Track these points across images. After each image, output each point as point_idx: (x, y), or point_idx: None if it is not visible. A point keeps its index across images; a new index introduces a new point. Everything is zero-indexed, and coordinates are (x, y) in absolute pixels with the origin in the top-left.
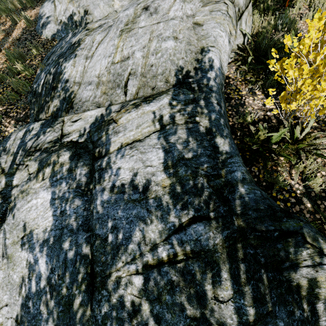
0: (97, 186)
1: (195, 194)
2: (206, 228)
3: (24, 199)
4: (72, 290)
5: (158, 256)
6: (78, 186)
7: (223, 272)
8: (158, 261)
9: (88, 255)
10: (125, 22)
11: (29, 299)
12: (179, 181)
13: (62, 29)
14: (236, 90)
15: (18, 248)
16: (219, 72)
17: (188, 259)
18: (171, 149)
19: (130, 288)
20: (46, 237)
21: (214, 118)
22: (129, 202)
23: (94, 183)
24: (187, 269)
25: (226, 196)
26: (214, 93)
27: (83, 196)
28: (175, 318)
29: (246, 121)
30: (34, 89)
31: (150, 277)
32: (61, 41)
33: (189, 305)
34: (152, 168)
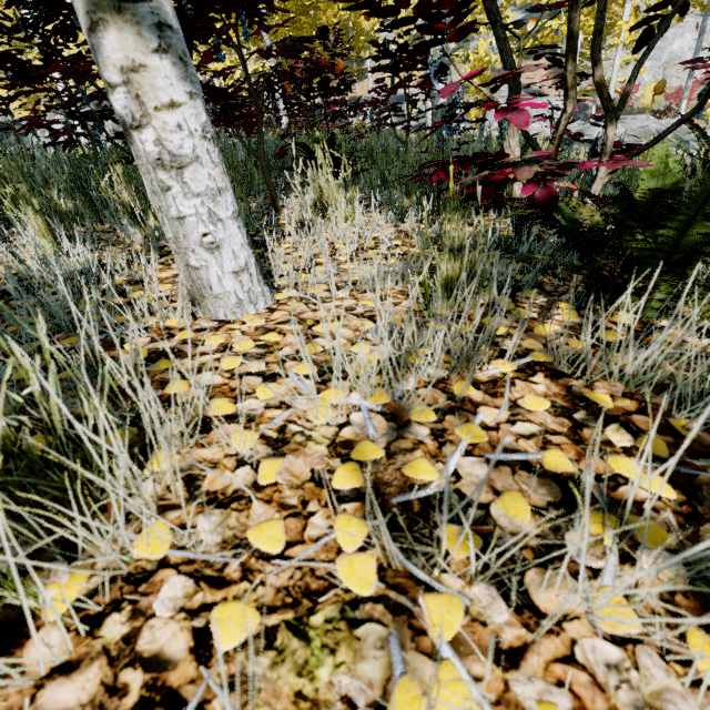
0: None
1: None
2: None
3: None
4: None
5: None
6: None
7: None
8: None
9: None
10: None
11: None
12: None
13: None
14: None
15: None
16: None
17: None
18: None
19: None
20: None
21: None
22: None
23: None
24: None
25: None
26: None
27: None
28: None
29: None
30: None
31: None
32: None
33: None
34: None
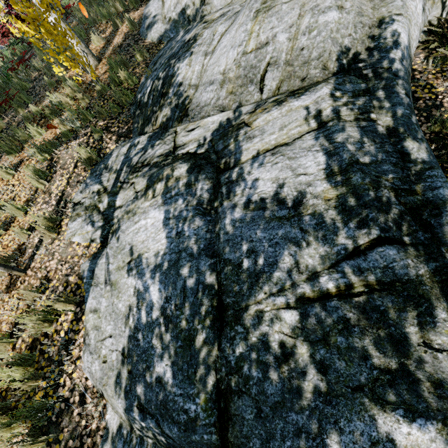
0: (224, 202)
1: (379, 210)
2: (400, 254)
3: (130, 220)
4: (193, 324)
5: (321, 288)
6: (199, 203)
7: (439, 311)
8: (321, 293)
9: (213, 286)
10: (261, 0)
11: (138, 331)
12: (352, 191)
13: (171, 29)
14: (425, 87)
15: (123, 274)
16: (407, 53)
17: (373, 292)
18: (338, 150)
19: (278, 324)
20: (159, 262)
21: (402, 114)
22: (272, 220)
23: (221, 199)
24: (372, 305)
25: (427, 220)
26: (400, 80)
27: (205, 216)
28: (352, 367)
29: (445, 129)
30: (138, 99)
31: (308, 313)
32: (170, 42)
33: (378, 352)
34: (306, 176)
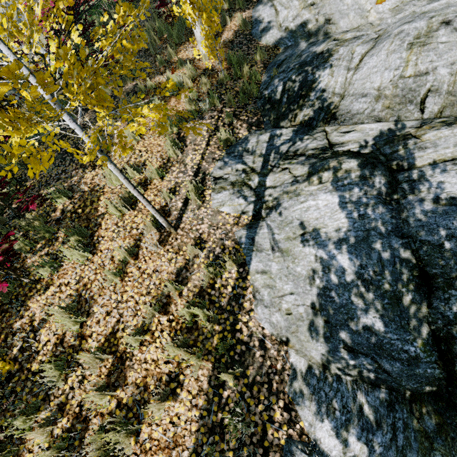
0: (409, 196)
1: None
2: None
3: (293, 200)
4: (396, 287)
5: None
6: (379, 194)
7: None
8: None
9: (409, 260)
10: (413, 35)
11: (330, 290)
12: None
13: (288, 37)
14: None
15: (297, 244)
16: None
17: None
18: None
19: None
20: (342, 237)
21: None
22: None
23: (403, 193)
24: None
25: None
26: None
27: (386, 205)
28: None
29: None
30: (266, 95)
31: None
32: (291, 49)
33: None
34: None
